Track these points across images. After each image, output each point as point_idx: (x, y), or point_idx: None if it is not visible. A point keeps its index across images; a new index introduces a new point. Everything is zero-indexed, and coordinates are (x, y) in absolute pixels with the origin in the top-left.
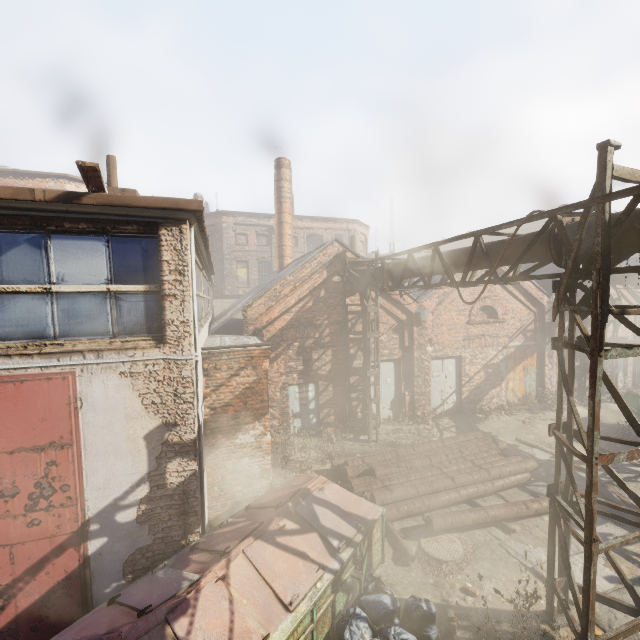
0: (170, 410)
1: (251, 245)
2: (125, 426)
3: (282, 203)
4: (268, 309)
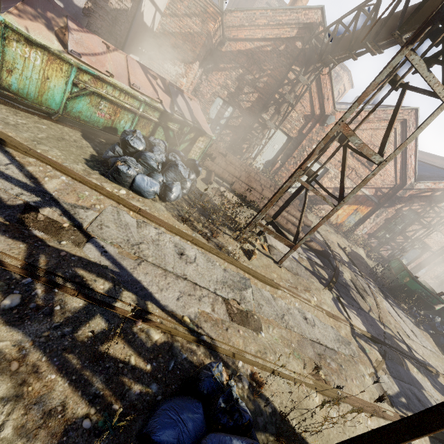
0: None
1: None
2: None
3: None
4: (240, 27)
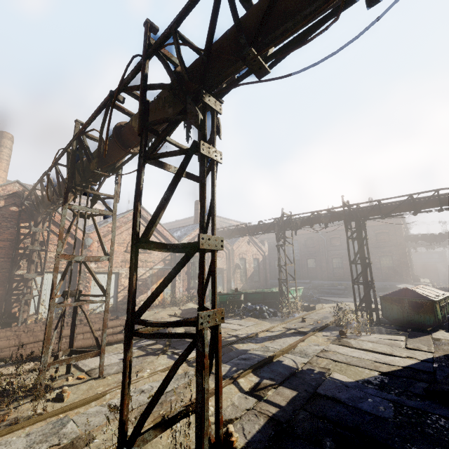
0: None
1: None
2: None
3: None
4: None
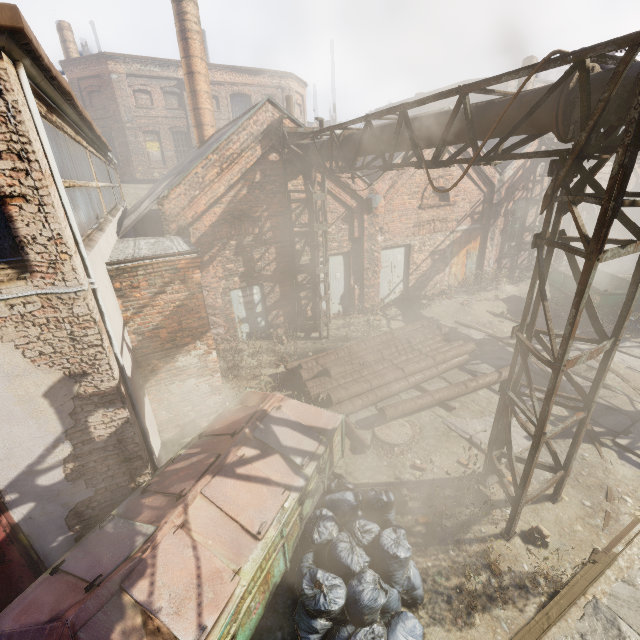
0: (71, 359)
1: (158, 108)
2: (9, 387)
3: (188, 40)
4: (191, 201)
